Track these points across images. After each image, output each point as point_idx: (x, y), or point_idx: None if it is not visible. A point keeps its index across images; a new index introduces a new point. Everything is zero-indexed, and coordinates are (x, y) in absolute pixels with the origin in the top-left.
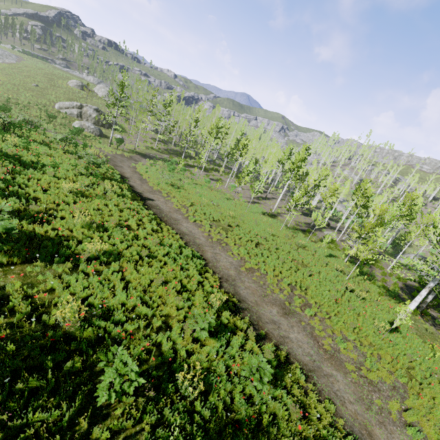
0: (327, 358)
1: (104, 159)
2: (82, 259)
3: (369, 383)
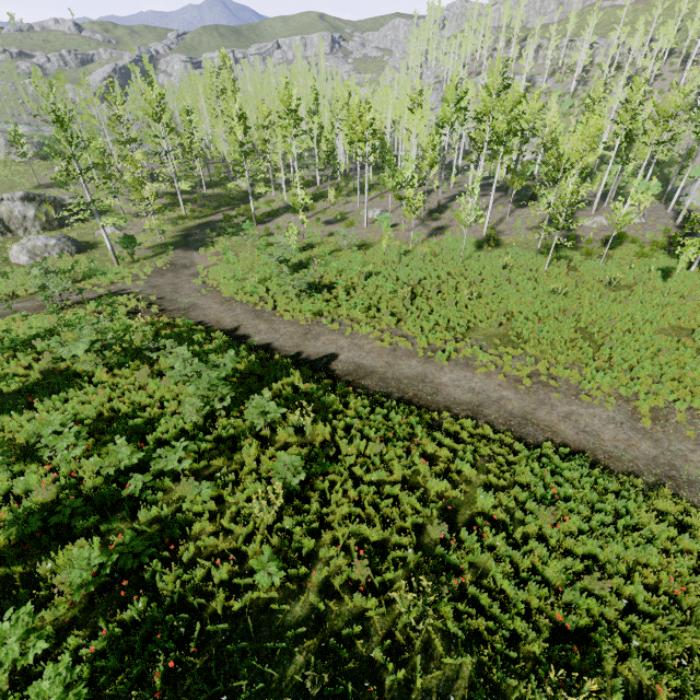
0: None
1: (234, 357)
2: None
3: None
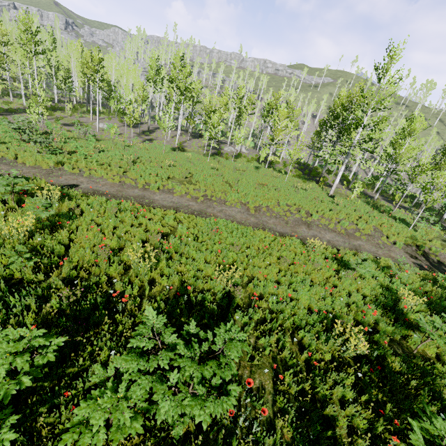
0: (348, 237)
1: None
2: (255, 297)
3: (369, 236)
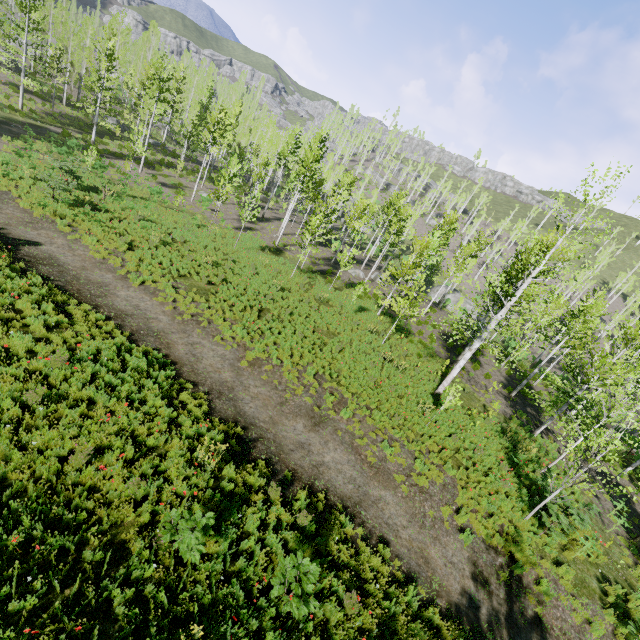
0: (373, 475)
1: None
2: None
3: (420, 491)
